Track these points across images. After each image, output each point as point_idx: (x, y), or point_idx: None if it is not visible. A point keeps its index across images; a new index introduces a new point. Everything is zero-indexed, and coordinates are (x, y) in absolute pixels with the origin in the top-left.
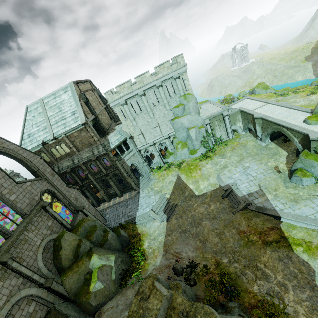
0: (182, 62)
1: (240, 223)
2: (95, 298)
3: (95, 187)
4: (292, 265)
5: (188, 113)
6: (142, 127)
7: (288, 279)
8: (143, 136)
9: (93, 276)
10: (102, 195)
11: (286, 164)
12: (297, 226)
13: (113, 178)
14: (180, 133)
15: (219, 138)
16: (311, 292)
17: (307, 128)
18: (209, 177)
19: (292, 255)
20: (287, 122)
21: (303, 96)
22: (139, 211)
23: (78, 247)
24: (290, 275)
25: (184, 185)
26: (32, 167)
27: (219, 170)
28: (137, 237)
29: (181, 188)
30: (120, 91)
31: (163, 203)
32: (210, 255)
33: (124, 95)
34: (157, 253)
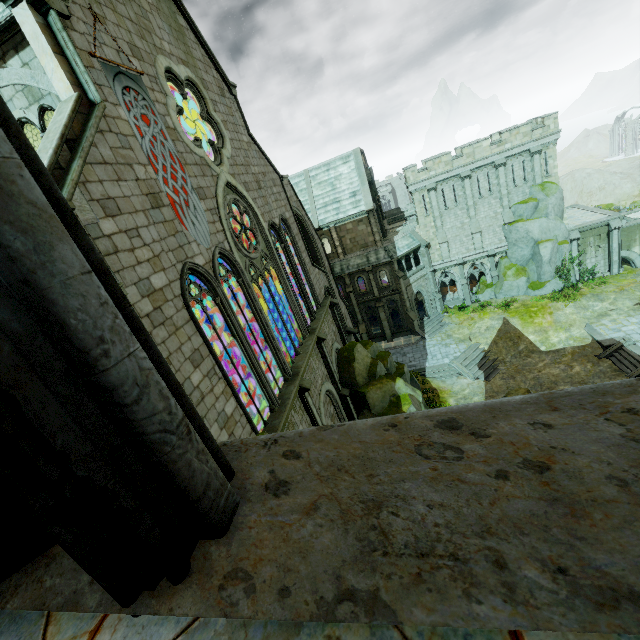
0: (552, 126)
1: None
2: None
3: (352, 316)
4: None
5: (542, 214)
6: (450, 232)
7: None
8: (447, 247)
9: (403, 399)
10: (361, 332)
11: None
12: None
13: (386, 307)
14: (518, 249)
15: (590, 271)
16: None
17: None
18: (570, 325)
19: None
20: None
21: None
22: (431, 362)
23: (372, 366)
24: None
25: (516, 334)
26: (317, 253)
27: (591, 318)
28: (432, 393)
29: (511, 338)
30: (432, 168)
31: (476, 356)
32: None
33: (437, 174)
34: None
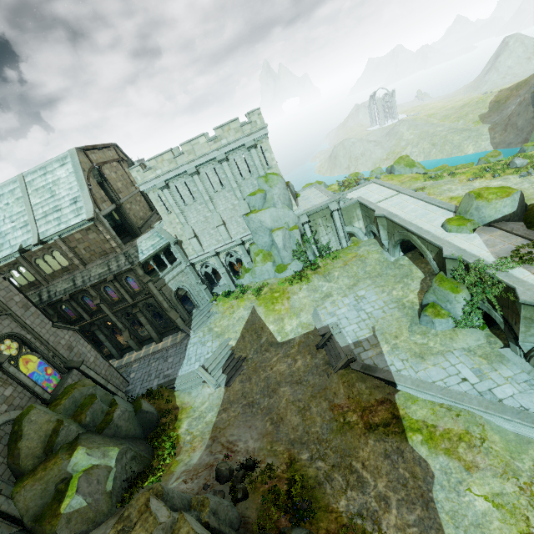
0: (259, 122)
1: (336, 392)
2: (68, 526)
3: (114, 325)
4: (403, 464)
5: (271, 204)
6: (197, 227)
7: (394, 489)
8: (198, 240)
9: (71, 486)
10: (125, 339)
11: (419, 293)
12: (419, 398)
13: (145, 311)
14: (260, 237)
15: (326, 247)
16: (424, 512)
17: (443, 239)
18: (301, 311)
19: (406, 447)
20: (418, 226)
21: (463, 181)
22: (184, 369)
23: (54, 434)
24: (397, 482)
25: (260, 325)
26: None
27: (318, 300)
28: (172, 414)
29: (256, 330)
30: (157, 166)
31: (224, 356)
32: (283, 446)
33: (163, 172)
34: (199, 442)
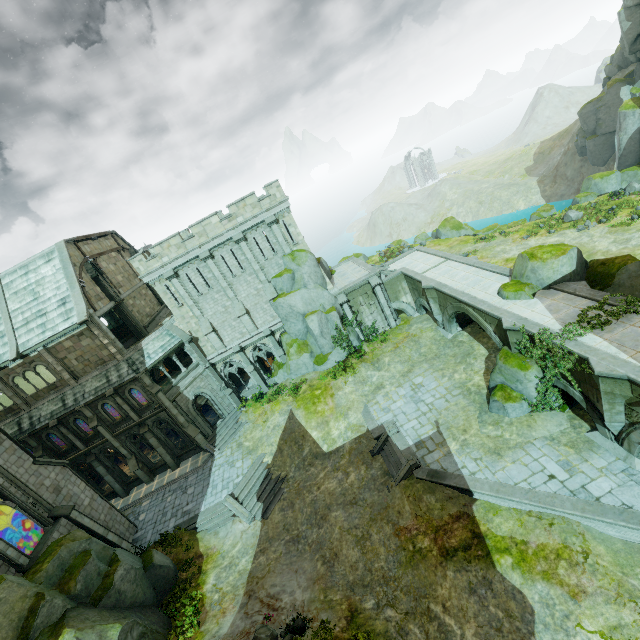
0: (278, 195)
1: (401, 510)
2: None
3: (116, 452)
4: (493, 600)
5: (301, 285)
6: (215, 319)
7: (486, 637)
8: (218, 335)
9: None
10: (132, 469)
11: (485, 374)
12: (502, 507)
13: (156, 429)
14: (292, 324)
15: (372, 329)
16: None
17: (500, 308)
18: (349, 410)
19: (494, 575)
20: (471, 296)
21: (517, 240)
22: (208, 501)
23: (31, 615)
24: (489, 626)
25: (301, 432)
26: None
27: (368, 394)
28: (195, 565)
29: (296, 439)
30: (162, 253)
31: (258, 478)
32: (340, 592)
33: (171, 259)
34: (230, 601)
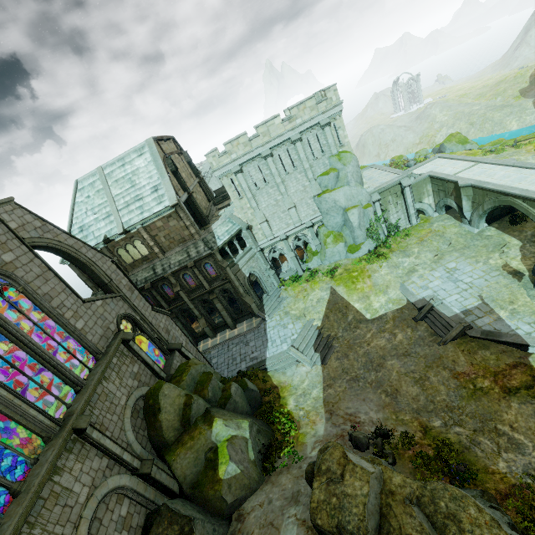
0: (334, 98)
1: (456, 360)
2: (230, 491)
3: (190, 313)
4: None
5: (344, 183)
6: (267, 211)
7: None
8: (268, 225)
9: (221, 454)
10: (202, 326)
11: (523, 259)
12: None
13: (221, 297)
14: (331, 218)
15: (395, 225)
16: None
17: None
18: (387, 288)
19: None
20: (522, 189)
21: (531, 151)
22: (271, 351)
23: (186, 408)
24: None
25: (344, 304)
26: (101, 276)
27: (403, 276)
28: (273, 393)
29: (340, 309)
30: (232, 150)
31: (311, 336)
32: (409, 415)
33: (238, 156)
34: (315, 416)
